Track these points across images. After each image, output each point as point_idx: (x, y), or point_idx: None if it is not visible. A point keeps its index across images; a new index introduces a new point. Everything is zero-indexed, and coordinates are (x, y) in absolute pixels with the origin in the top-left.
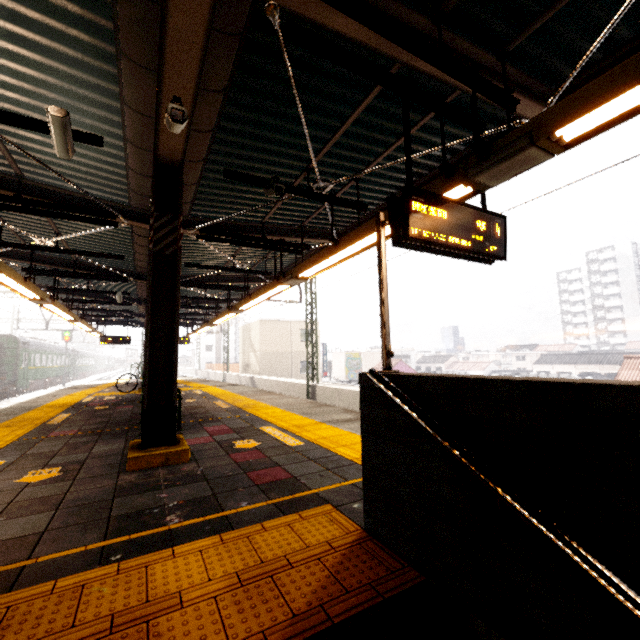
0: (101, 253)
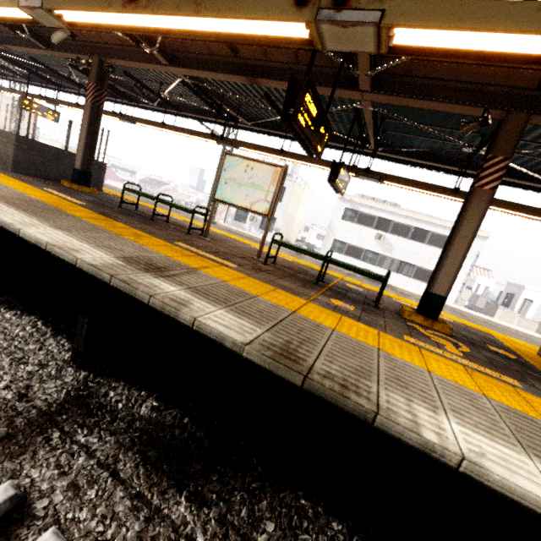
0: None
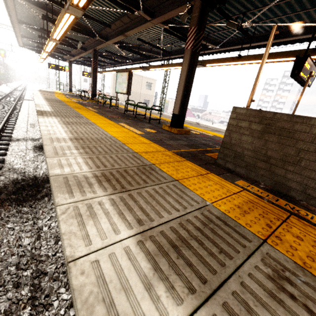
0: (101, 21)
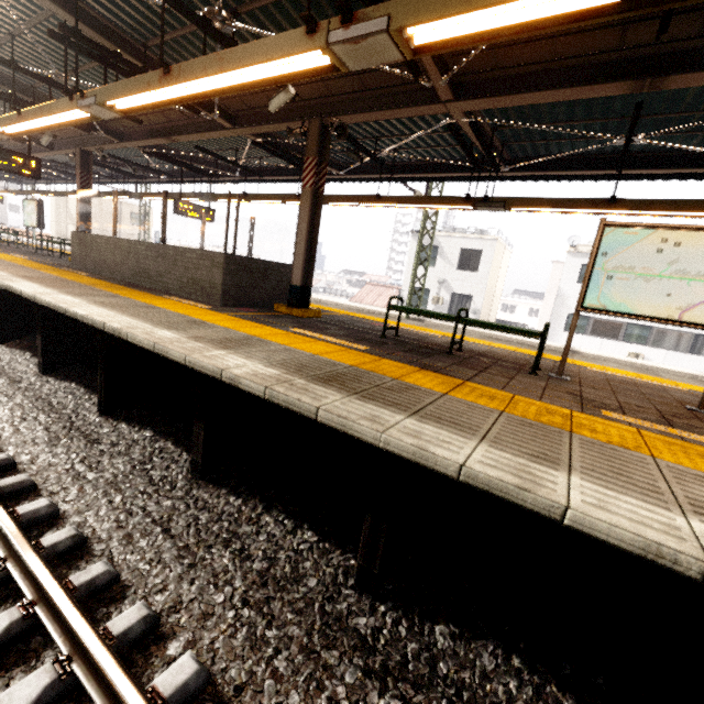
0: None
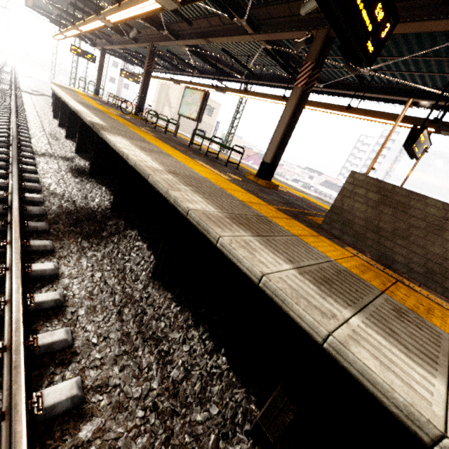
0: (181, 14)
